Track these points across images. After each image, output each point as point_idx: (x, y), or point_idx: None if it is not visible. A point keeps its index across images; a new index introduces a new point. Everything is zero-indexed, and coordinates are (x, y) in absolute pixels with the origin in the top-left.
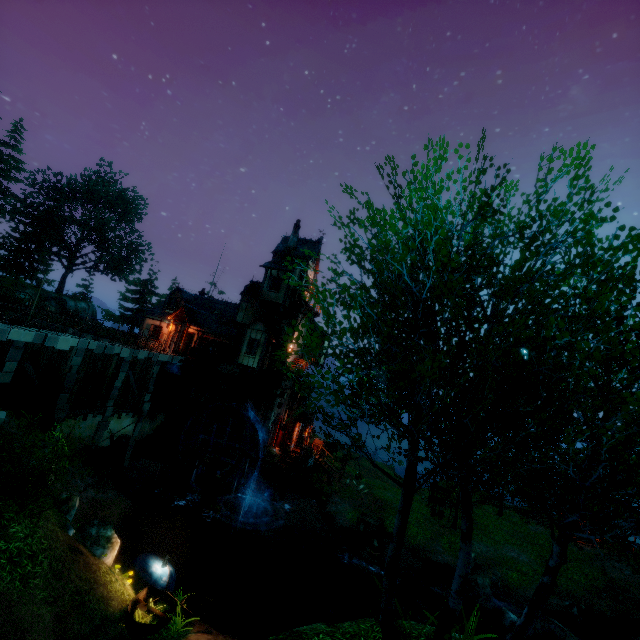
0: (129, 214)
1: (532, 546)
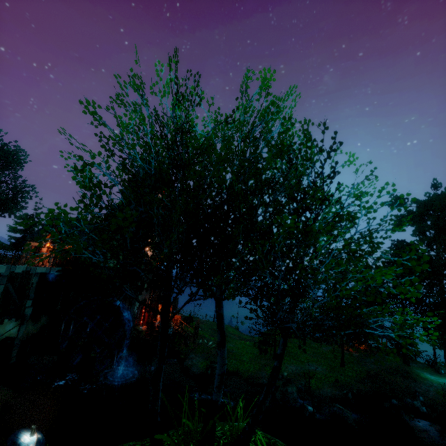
0: (11, 163)
1: (324, 360)
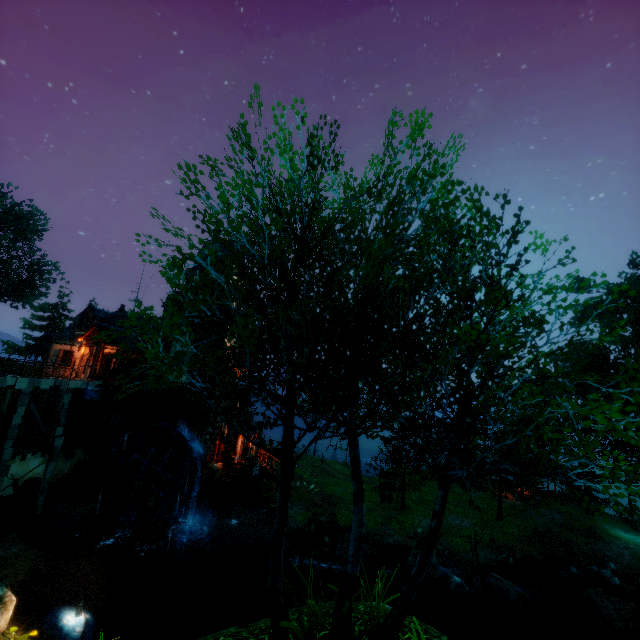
0: (26, 231)
1: (473, 511)
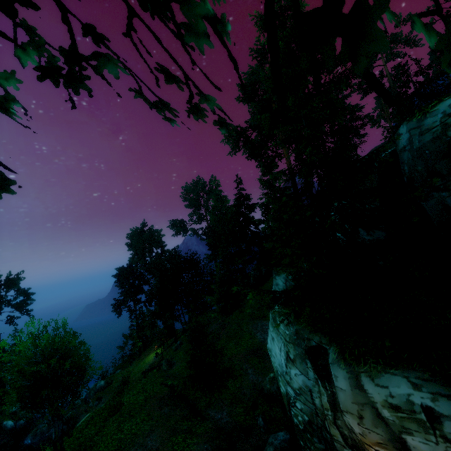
0: None
1: None
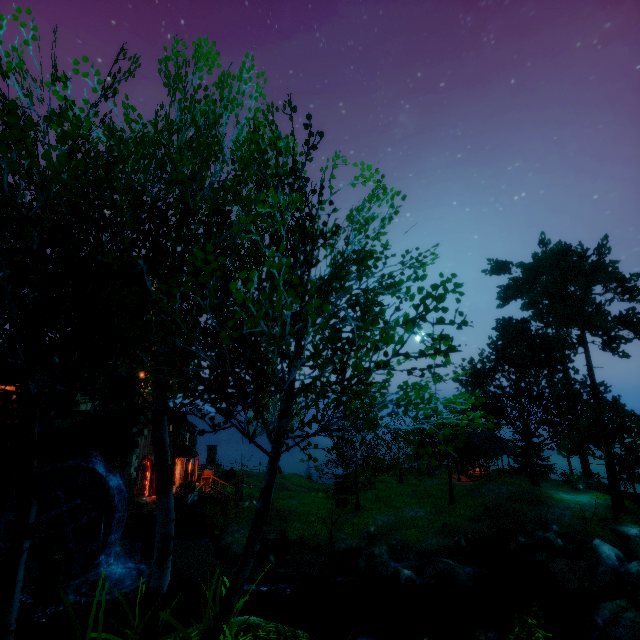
0: None
1: (428, 499)
